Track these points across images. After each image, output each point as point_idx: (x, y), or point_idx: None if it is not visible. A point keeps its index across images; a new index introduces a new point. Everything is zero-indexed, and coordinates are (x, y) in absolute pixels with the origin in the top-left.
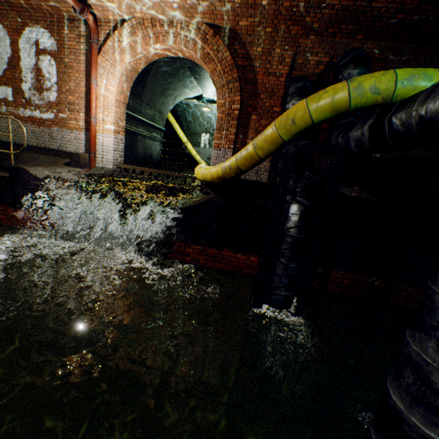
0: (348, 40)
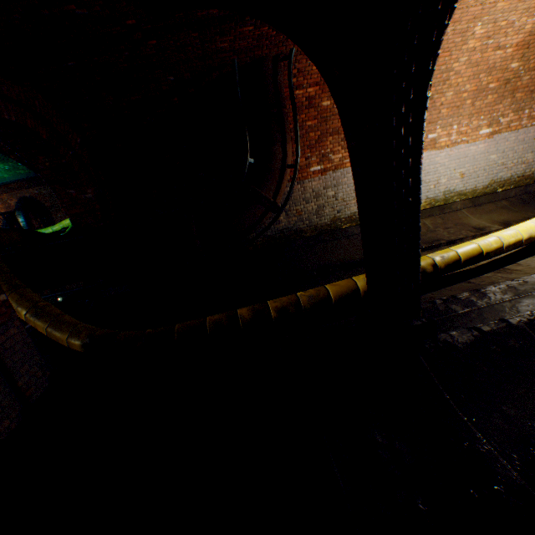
0: (22, 191)
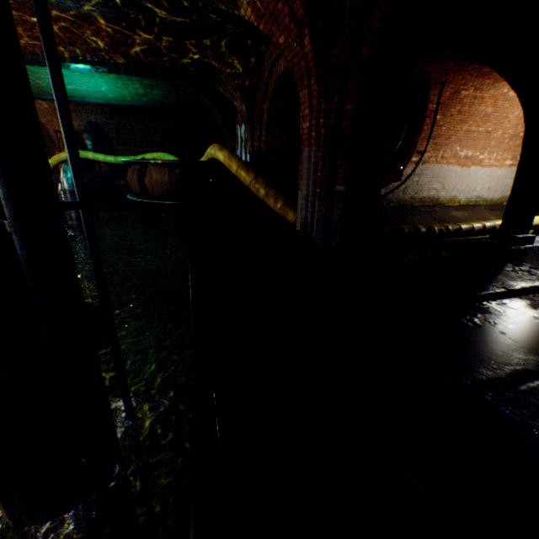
0: (89, 115)
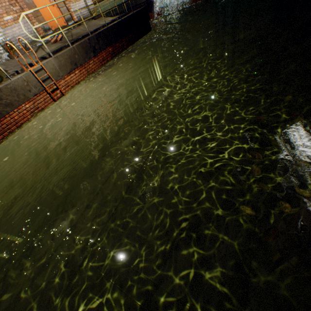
0: None
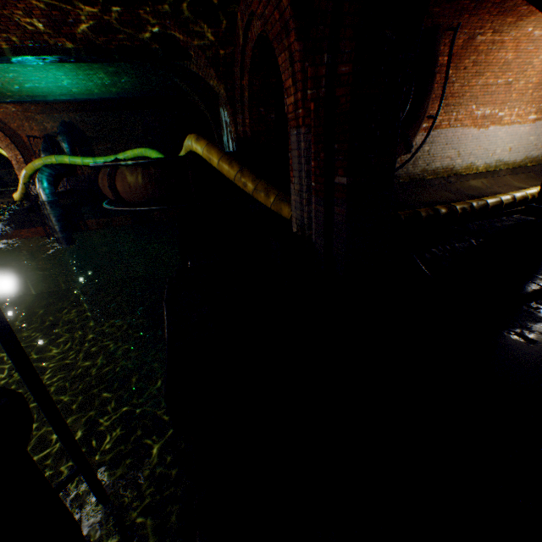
0: (61, 114)
